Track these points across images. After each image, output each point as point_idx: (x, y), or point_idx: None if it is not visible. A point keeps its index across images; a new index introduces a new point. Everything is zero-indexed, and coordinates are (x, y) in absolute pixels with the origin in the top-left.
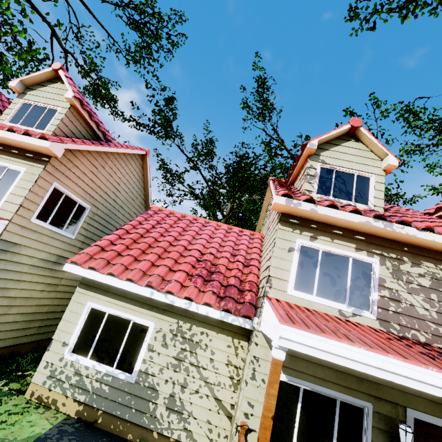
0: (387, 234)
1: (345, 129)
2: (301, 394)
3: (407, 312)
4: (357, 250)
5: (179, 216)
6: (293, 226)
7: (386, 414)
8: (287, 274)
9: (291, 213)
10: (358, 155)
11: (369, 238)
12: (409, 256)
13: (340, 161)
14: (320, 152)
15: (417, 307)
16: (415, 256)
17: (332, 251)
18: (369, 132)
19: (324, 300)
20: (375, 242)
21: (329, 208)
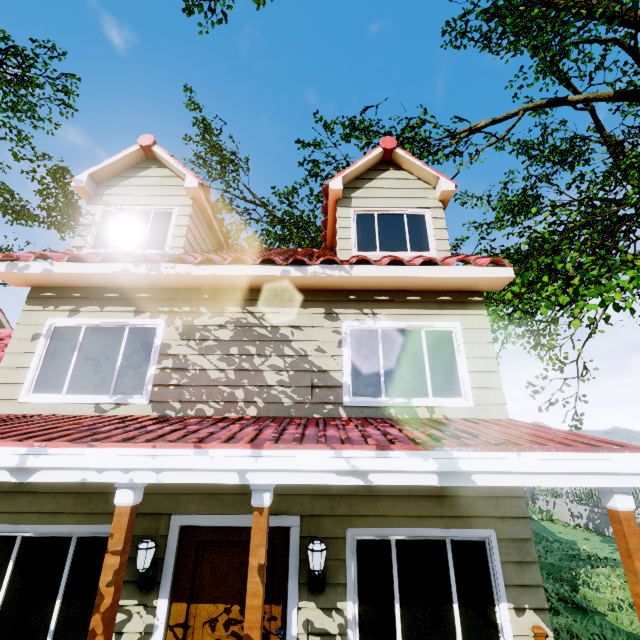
0: (168, 281)
1: (134, 152)
2: (17, 545)
3: (194, 381)
4: (137, 314)
5: (3, 335)
6: (46, 302)
7: (141, 533)
8: (24, 373)
9: (38, 283)
10: (158, 184)
11: (157, 293)
12: (210, 305)
13: (132, 197)
14: (105, 190)
15: (210, 371)
16: (218, 303)
17: (100, 323)
18: (164, 151)
19: (75, 397)
20: (164, 296)
21: (72, 263)
